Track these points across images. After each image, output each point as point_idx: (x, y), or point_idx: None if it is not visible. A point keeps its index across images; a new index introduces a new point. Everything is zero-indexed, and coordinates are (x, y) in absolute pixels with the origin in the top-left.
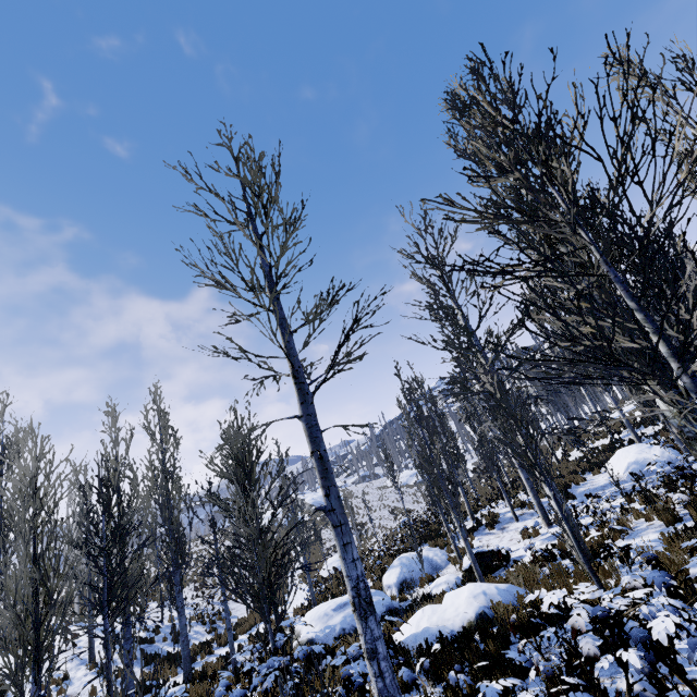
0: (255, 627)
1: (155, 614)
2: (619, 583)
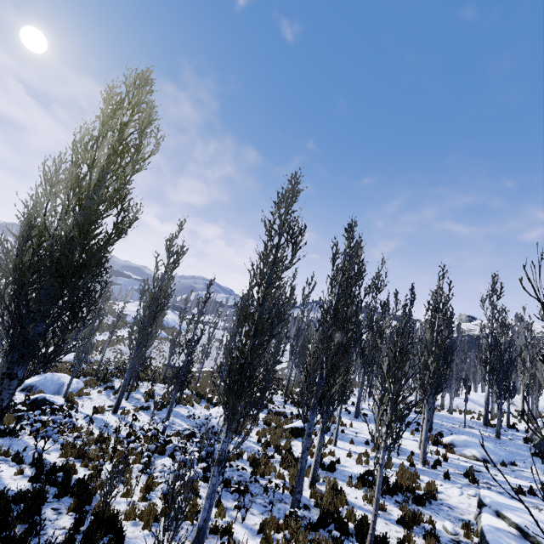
0: None
1: None
2: None
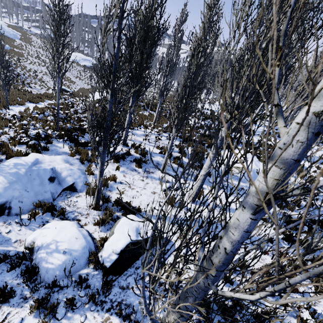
0: None
1: None
2: None
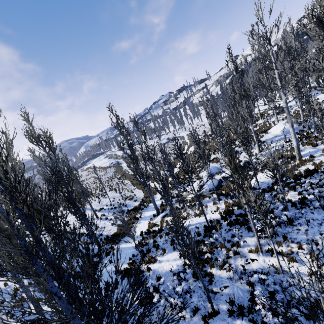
0: (155, 196)
1: (102, 201)
2: (321, 162)
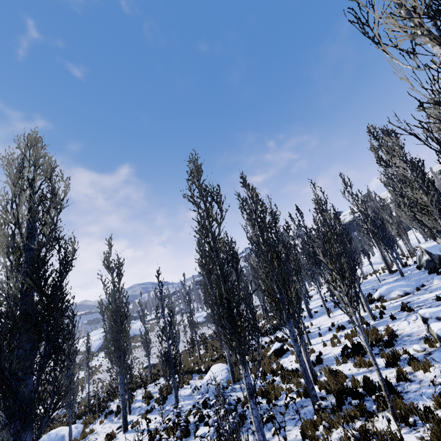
0: None
1: None
2: None
